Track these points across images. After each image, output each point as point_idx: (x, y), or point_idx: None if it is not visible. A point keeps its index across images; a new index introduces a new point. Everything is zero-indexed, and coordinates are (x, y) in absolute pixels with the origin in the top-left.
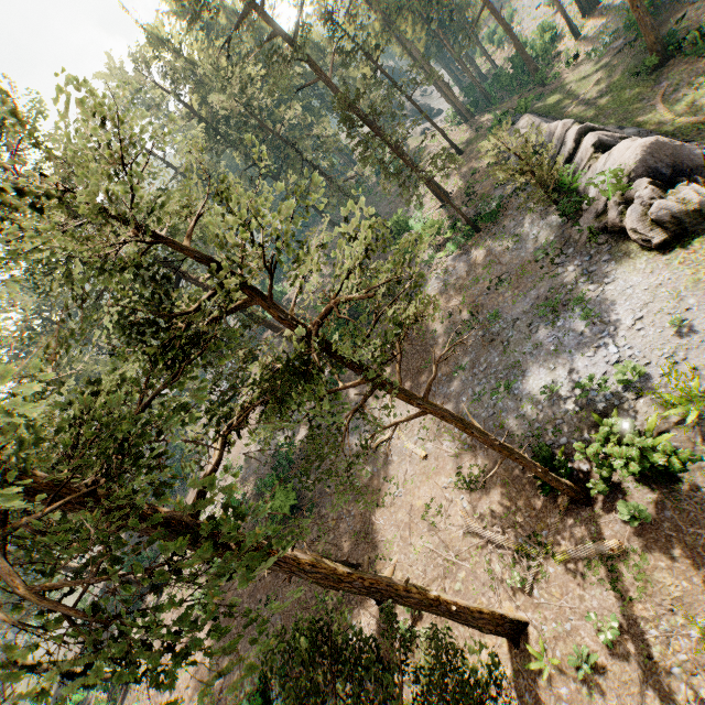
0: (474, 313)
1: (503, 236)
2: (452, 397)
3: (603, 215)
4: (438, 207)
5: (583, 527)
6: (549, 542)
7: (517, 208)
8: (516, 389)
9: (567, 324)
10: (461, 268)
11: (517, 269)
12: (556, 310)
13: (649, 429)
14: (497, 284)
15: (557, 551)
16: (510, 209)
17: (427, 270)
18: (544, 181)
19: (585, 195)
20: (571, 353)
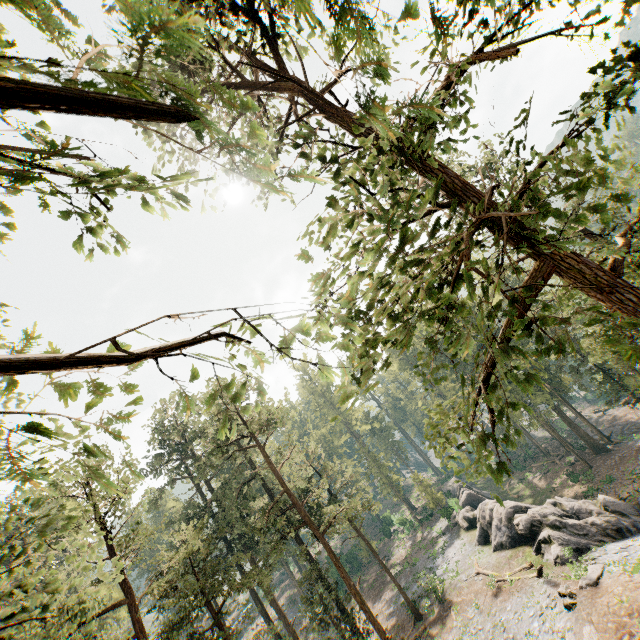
0: (408, 561)
1: (429, 527)
2: (388, 600)
3: (455, 517)
4: (410, 514)
5: (418, 627)
6: (406, 639)
7: (438, 516)
8: (413, 588)
9: (437, 559)
10: (410, 542)
11: (429, 540)
12: (435, 554)
13: (443, 585)
14: (421, 548)
15: (407, 639)
16: (435, 516)
17: (396, 545)
18: (435, 499)
19: (449, 508)
20: (435, 569)
